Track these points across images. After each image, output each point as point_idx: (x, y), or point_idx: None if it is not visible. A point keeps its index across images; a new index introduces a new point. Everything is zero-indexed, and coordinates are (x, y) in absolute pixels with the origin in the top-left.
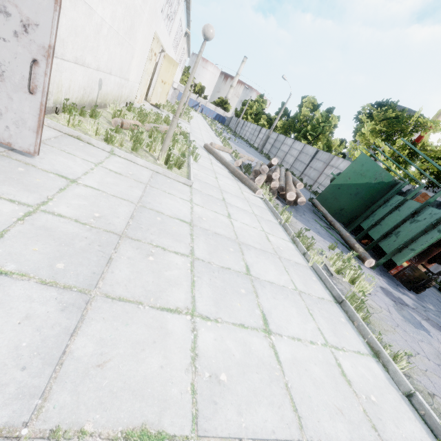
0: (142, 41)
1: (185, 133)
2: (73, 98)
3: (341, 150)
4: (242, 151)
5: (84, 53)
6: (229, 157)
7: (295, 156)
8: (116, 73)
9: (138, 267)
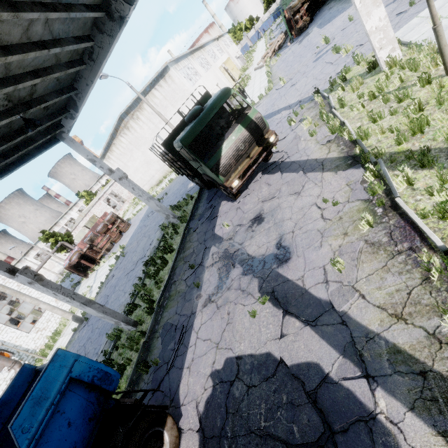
0: (220, 76)
1: (247, 76)
2: None
3: None
4: None
5: None
6: None
7: None
8: None
9: None
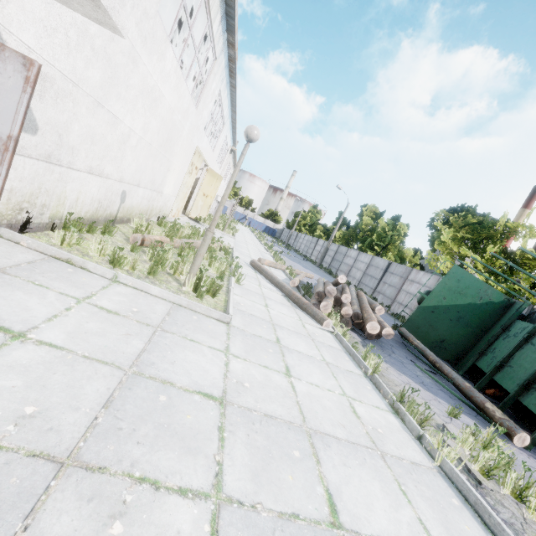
0: (181, 155)
1: (227, 248)
2: (82, 212)
3: (417, 261)
4: (297, 266)
5: (103, 163)
6: (282, 275)
7: (362, 270)
8: (146, 185)
9: None
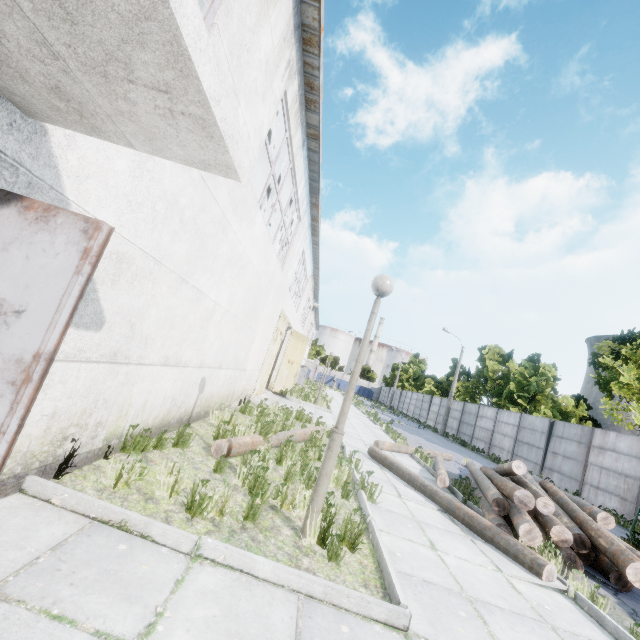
0: (266, 321)
1: None
2: (149, 418)
3: (583, 413)
4: (420, 440)
5: (181, 348)
6: (413, 463)
7: (511, 436)
8: (229, 364)
9: None
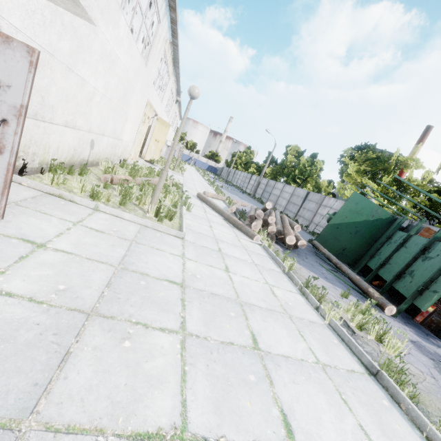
0: (135, 107)
1: (178, 184)
2: (62, 158)
3: (330, 190)
4: (235, 197)
5: (75, 117)
6: (222, 204)
7: (287, 199)
8: (109, 134)
9: (106, 362)
